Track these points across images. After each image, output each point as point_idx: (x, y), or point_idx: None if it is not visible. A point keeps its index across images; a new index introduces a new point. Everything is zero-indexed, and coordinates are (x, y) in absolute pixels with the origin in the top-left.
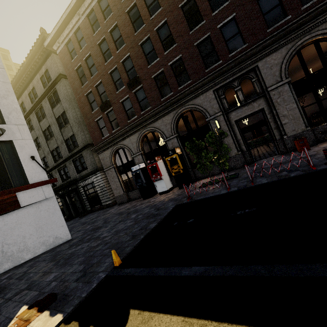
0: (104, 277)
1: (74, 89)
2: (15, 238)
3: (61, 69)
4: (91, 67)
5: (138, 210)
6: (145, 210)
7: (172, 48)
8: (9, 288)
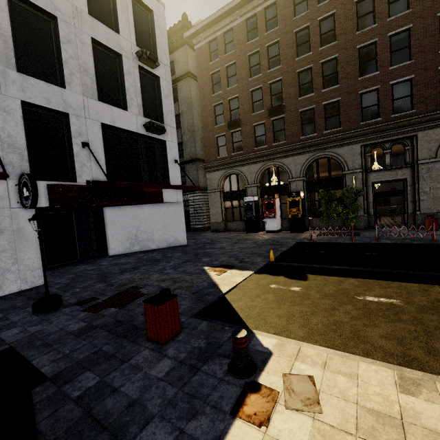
0: (266, 264)
1: (201, 95)
2: (146, 228)
3: (190, 66)
4: (230, 76)
5: (251, 239)
6: (261, 240)
7: (333, 88)
8: (165, 260)
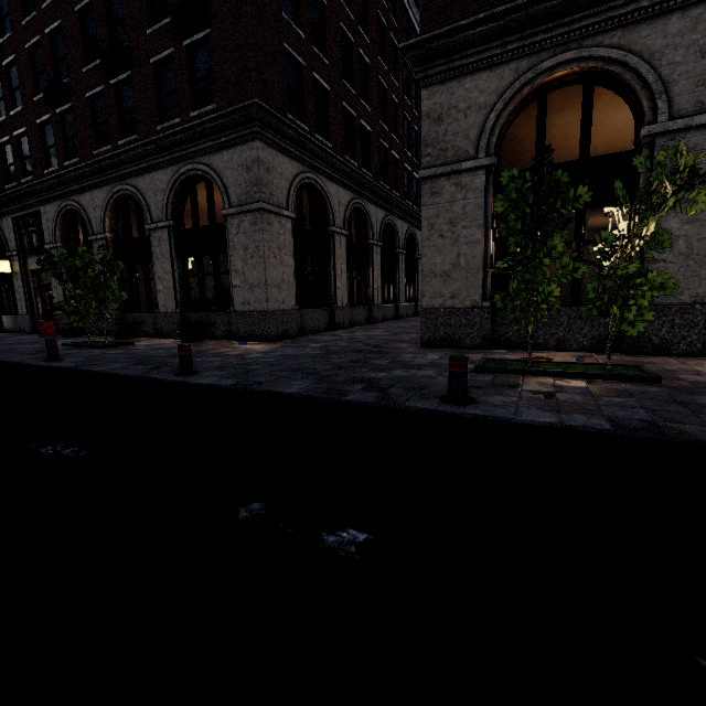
0: None
1: None
2: None
3: None
4: None
5: None
6: None
7: None
8: None
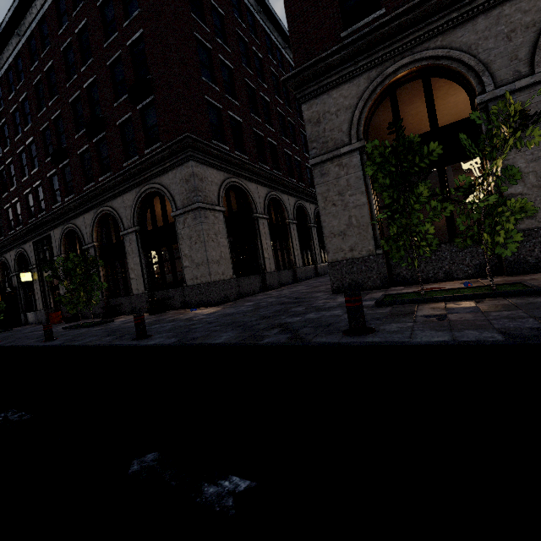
0: None
1: None
2: None
3: None
4: None
5: None
6: None
7: (14, 188)
8: None
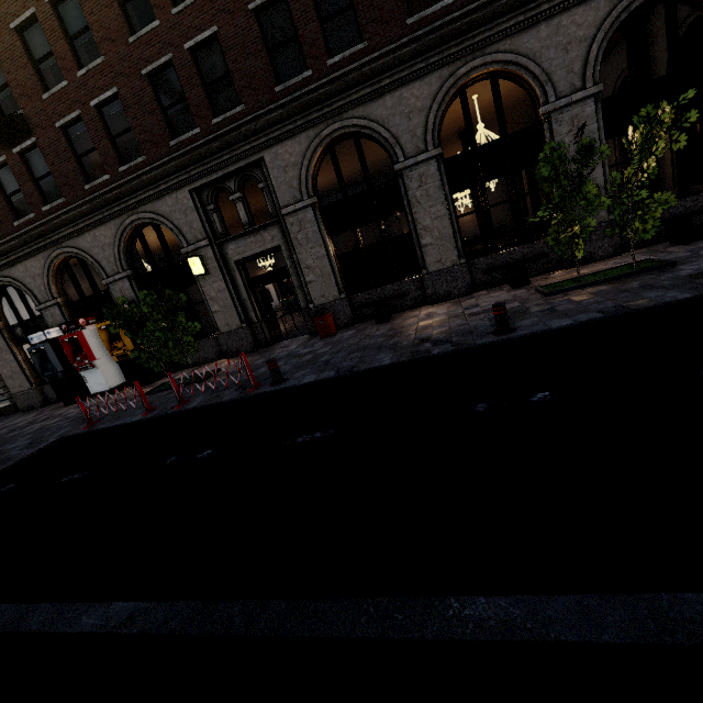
0: None
1: None
2: None
3: None
4: None
5: (12, 440)
6: (19, 441)
7: (94, 65)
8: None
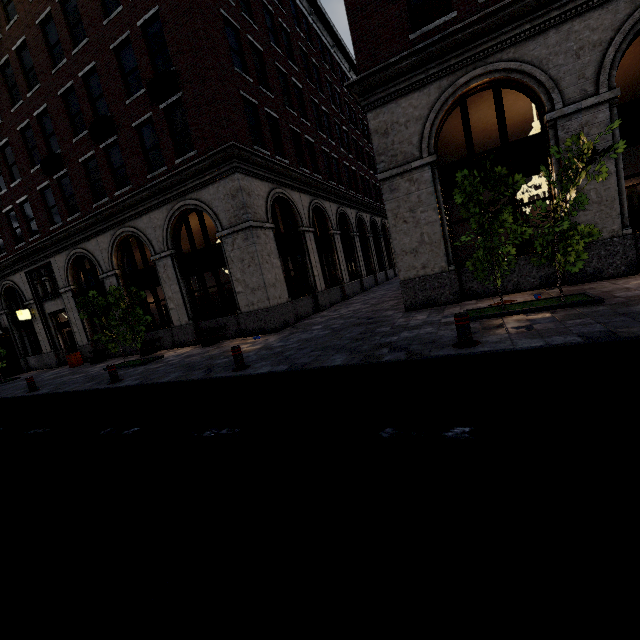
0: None
1: None
2: None
3: None
4: None
5: None
6: None
7: None
8: None
